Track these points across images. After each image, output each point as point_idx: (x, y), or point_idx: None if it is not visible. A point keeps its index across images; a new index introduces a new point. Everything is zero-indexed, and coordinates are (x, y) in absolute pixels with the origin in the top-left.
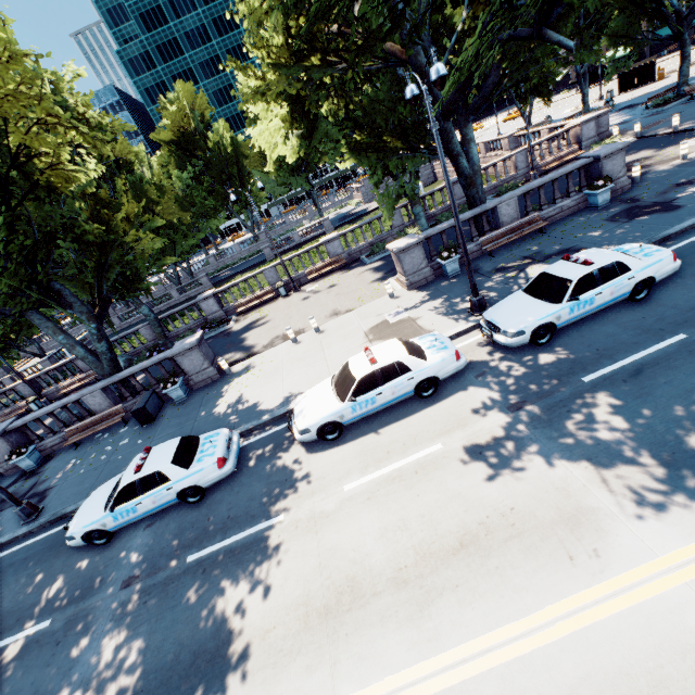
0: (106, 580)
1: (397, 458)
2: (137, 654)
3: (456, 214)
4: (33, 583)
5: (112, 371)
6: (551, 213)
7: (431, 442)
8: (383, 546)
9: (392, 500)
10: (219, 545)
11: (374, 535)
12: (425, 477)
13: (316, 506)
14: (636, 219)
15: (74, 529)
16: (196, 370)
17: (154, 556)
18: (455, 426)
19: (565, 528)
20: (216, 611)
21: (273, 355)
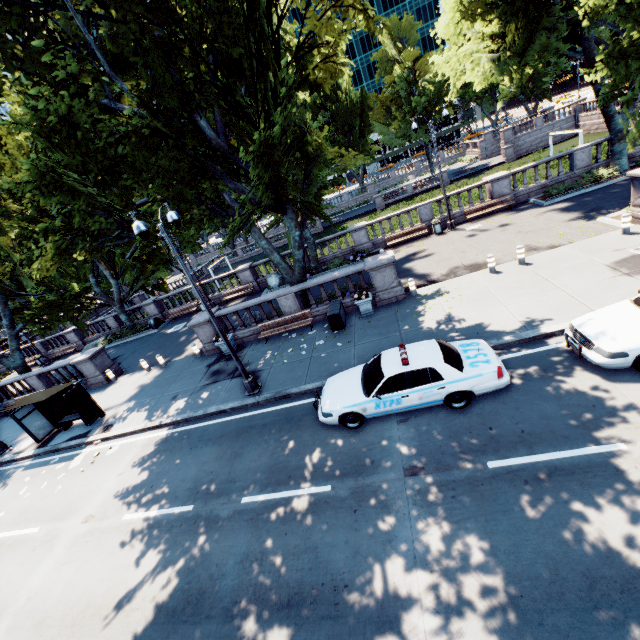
0: (379, 463)
1: None
2: (481, 550)
3: None
4: (286, 447)
5: (300, 279)
6: None
7: None
8: None
9: None
10: (531, 459)
11: None
12: None
13: None
14: None
15: (332, 407)
16: (384, 287)
17: (432, 452)
18: None
19: None
20: (586, 533)
21: (467, 282)
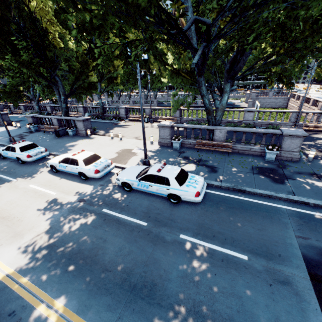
0: None
1: (47, 188)
2: None
3: (142, 119)
4: None
5: (65, 115)
6: (243, 148)
7: (57, 191)
8: (3, 203)
9: (25, 196)
10: (3, 176)
11: (8, 200)
12: (37, 197)
13: (21, 184)
14: (258, 175)
15: None
16: (80, 129)
17: None
18: (67, 192)
19: (12, 235)
20: None
21: (102, 138)
